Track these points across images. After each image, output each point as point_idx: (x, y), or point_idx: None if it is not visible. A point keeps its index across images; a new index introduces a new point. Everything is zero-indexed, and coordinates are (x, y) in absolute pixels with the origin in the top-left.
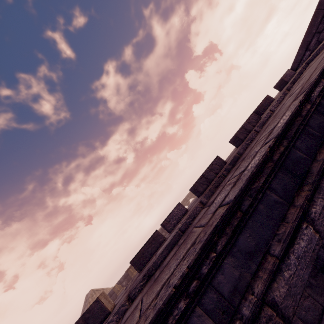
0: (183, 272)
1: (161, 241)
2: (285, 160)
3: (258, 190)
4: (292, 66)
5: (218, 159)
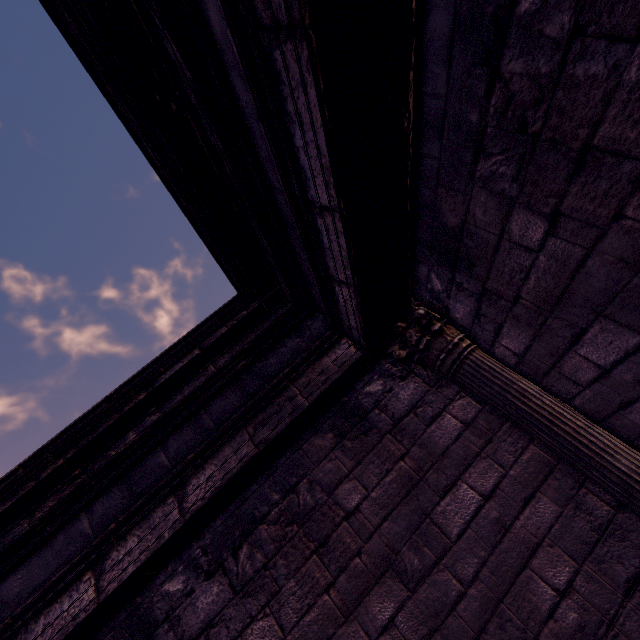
0: None
1: None
2: (136, 467)
3: (46, 514)
4: None
5: None
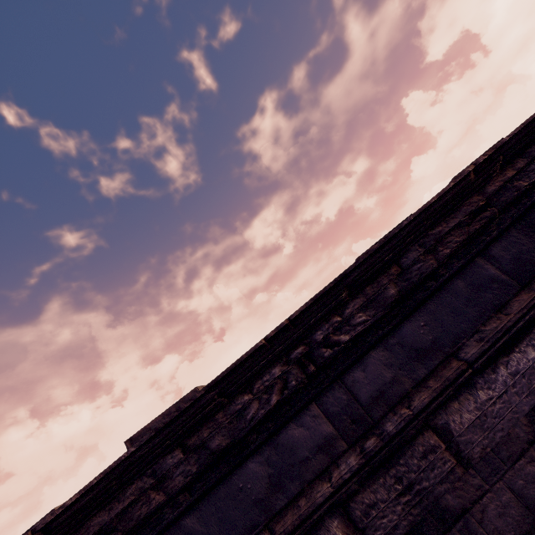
0: (280, 324)
1: None
2: (533, 210)
3: (453, 251)
4: None
5: None
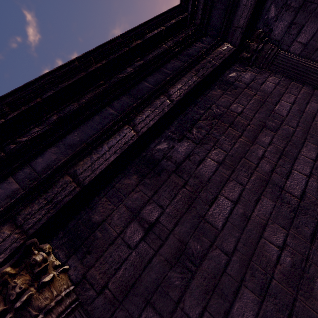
0: None
1: None
2: (132, 89)
3: (87, 101)
4: None
5: None
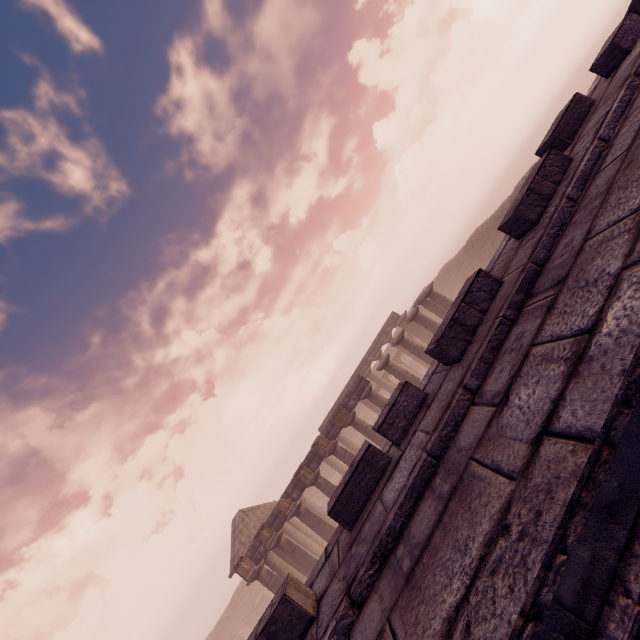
0: (510, 625)
1: (382, 465)
2: None
3: None
4: (635, 1)
5: (483, 278)
